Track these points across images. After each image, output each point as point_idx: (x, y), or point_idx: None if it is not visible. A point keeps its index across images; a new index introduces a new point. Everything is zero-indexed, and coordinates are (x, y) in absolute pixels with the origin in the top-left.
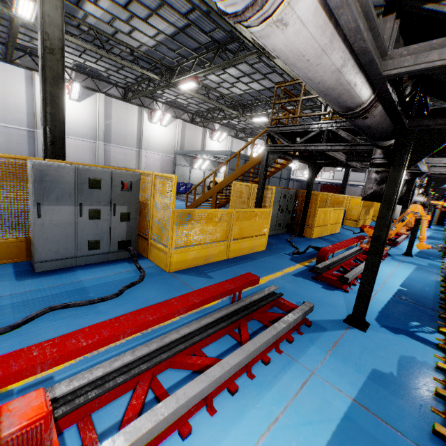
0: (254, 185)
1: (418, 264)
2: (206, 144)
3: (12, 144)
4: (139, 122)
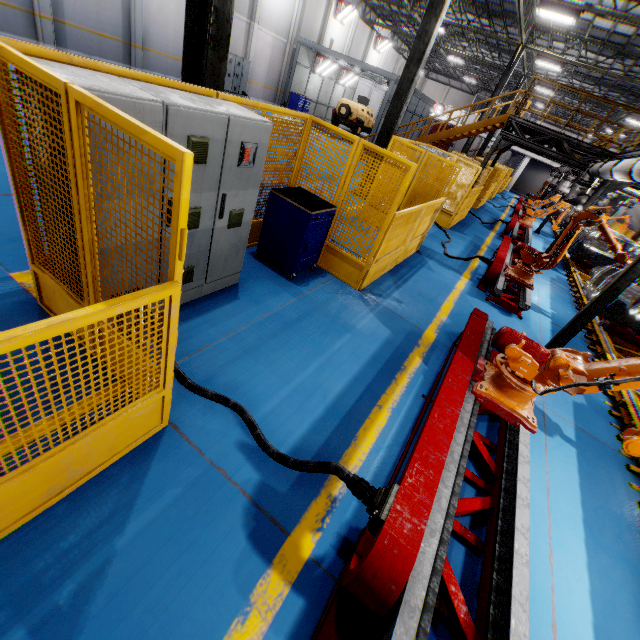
0: (474, 161)
1: (544, 240)
2: (328, 27)
3: None
4: None
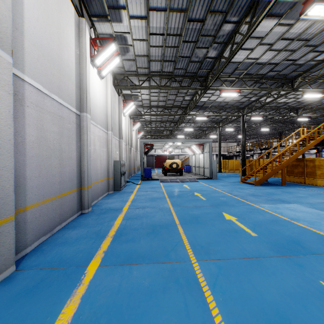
0: None
1: None
2: (132, 132)
3: (62, 140)
4: (118, 111)
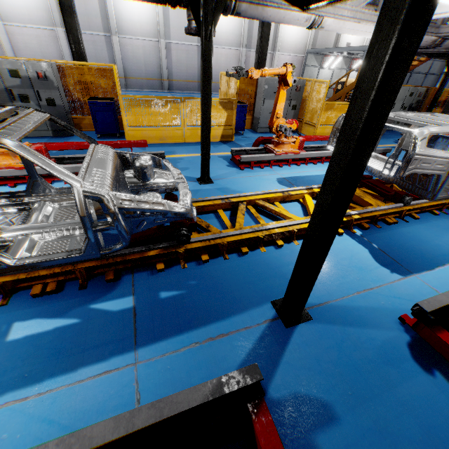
0: None
1: None
2: (341, 36)
3: (188, 59)
4: None
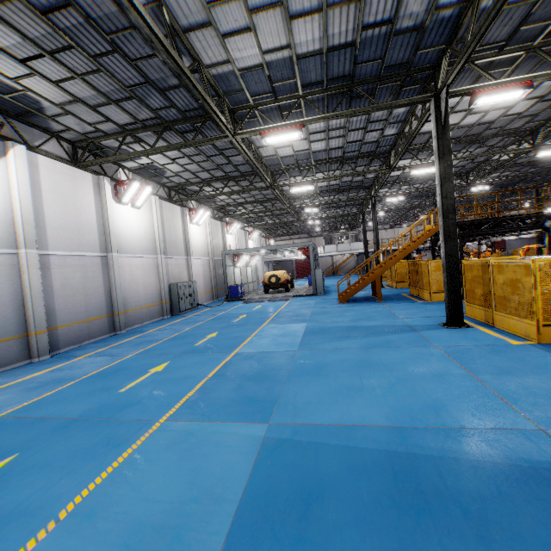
0: None
1: None
2: (226, 239)
3: (87, 280)
4: (182, 225)
